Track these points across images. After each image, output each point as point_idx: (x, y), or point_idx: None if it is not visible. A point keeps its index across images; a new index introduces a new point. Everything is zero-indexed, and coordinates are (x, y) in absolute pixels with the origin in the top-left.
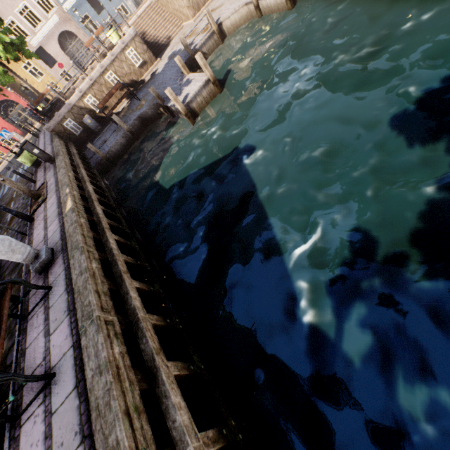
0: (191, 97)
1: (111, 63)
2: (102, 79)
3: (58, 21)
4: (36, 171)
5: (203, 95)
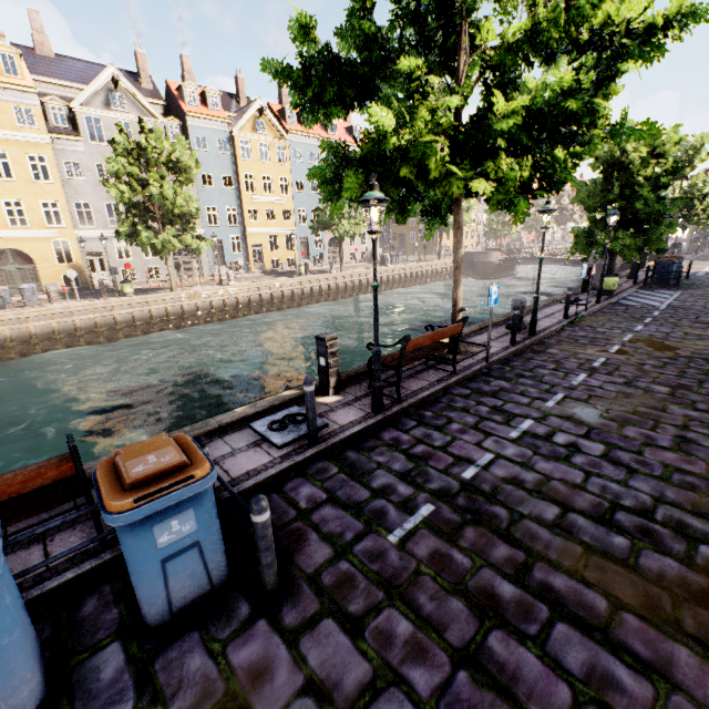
0: None
1: None
2: None
3: None
4: None
5: None
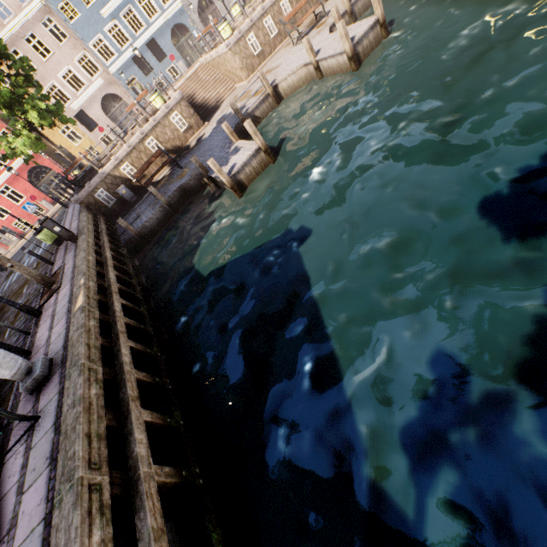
0: (238, 168)
1: (153, 129)
2: (141, 146)
3: (102, 84)
4: (57, 250)
5: (253, 165)
